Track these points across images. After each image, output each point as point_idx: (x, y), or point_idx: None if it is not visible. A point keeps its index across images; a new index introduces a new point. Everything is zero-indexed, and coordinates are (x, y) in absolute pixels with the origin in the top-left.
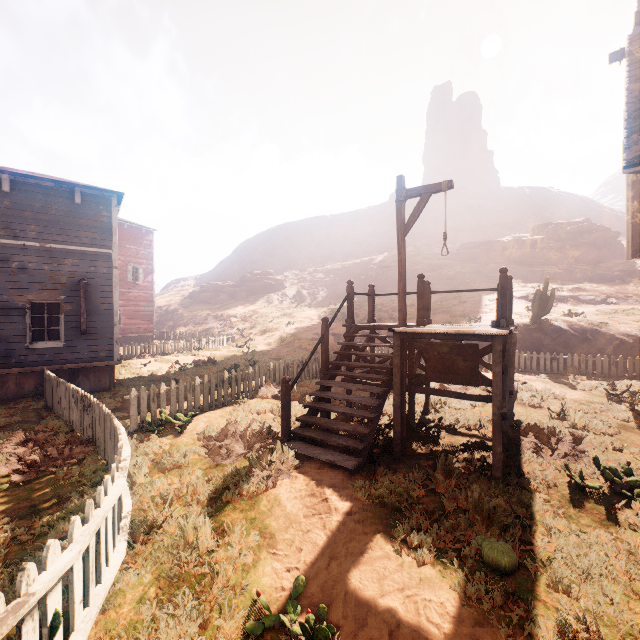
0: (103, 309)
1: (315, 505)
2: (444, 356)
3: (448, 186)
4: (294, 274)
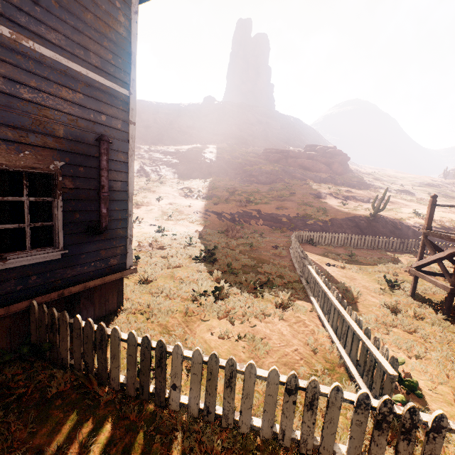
0: (115, 190)
1: None
2: None
3: None
4: None
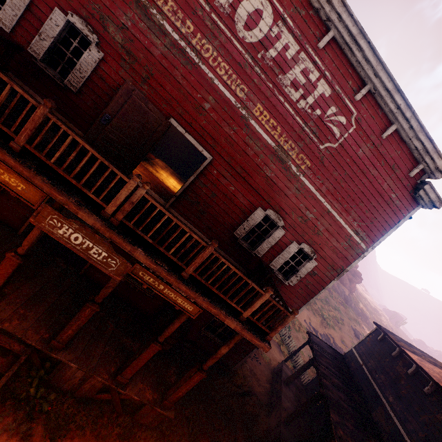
0: None
1: None
2: None
3: None
4: None
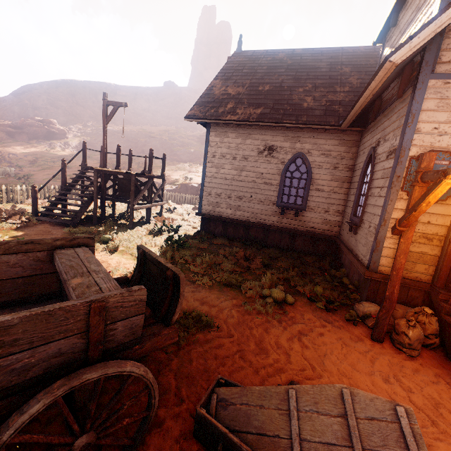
0: None
1: (42, 232)
2: (125, 184)
3: (125, 105)
4: (78, 128)
